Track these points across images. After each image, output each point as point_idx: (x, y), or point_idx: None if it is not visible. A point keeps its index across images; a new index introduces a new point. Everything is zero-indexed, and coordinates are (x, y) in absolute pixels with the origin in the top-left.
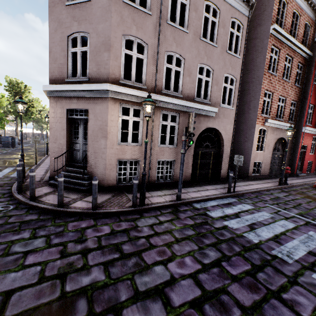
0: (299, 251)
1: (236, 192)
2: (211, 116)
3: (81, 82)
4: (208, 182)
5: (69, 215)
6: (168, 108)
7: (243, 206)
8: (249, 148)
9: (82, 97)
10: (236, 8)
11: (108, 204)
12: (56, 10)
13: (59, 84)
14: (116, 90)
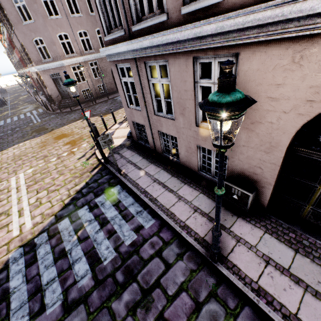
0: None
1: None
2: None
3: (50, 61)
4: None
5: (75, 111)
6: (91, 60)
7: None
8: None
9: (54, 68)
10: None
11: (85, 106)
12: (19, 27)
13: (40, 64)
14: (66, 62)
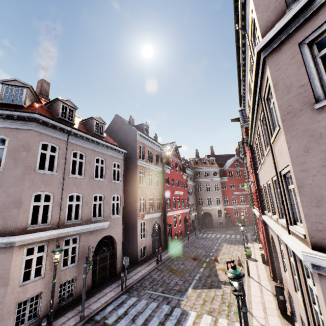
0: (154, 325)
1: (128, 287)
2: (105, 227)
3: None
4: (107, 283)
5: None
6: (70, 234)
7: (131, 300)
8: (136, 238)
9: None
10: (115, 156)
11: None
12: None
13: None
14: (24, 238)
